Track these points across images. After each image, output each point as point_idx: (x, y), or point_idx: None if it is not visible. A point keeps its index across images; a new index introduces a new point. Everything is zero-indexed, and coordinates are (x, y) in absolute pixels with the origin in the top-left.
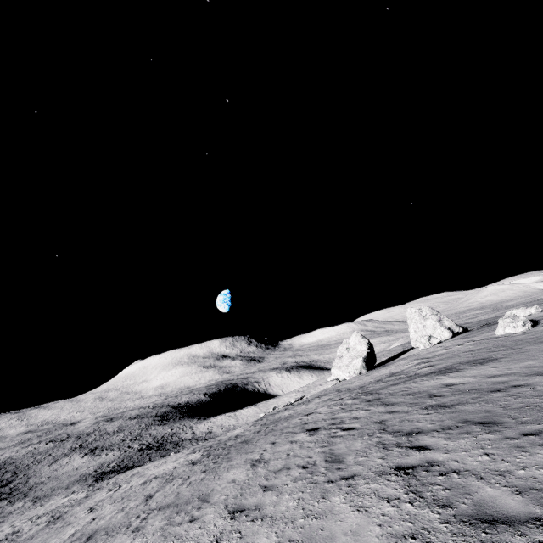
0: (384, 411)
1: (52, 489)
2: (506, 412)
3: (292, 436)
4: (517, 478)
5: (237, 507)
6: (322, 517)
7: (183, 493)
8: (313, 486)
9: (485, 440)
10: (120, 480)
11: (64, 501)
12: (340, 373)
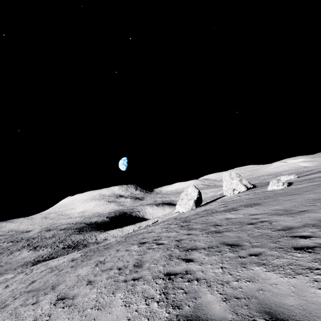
0: (185, 233)
1: (5, 269)
2: (248, 238)
3: (130, 246)
4: (230, 288)
5: (63, 296)
6: (102, 309)
7: (49, 281)
8: (114, 284)
9: (226, 257)
10: (36, 268)
11: (1, 279)
12: (180, 208)
